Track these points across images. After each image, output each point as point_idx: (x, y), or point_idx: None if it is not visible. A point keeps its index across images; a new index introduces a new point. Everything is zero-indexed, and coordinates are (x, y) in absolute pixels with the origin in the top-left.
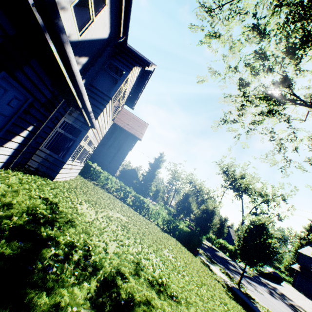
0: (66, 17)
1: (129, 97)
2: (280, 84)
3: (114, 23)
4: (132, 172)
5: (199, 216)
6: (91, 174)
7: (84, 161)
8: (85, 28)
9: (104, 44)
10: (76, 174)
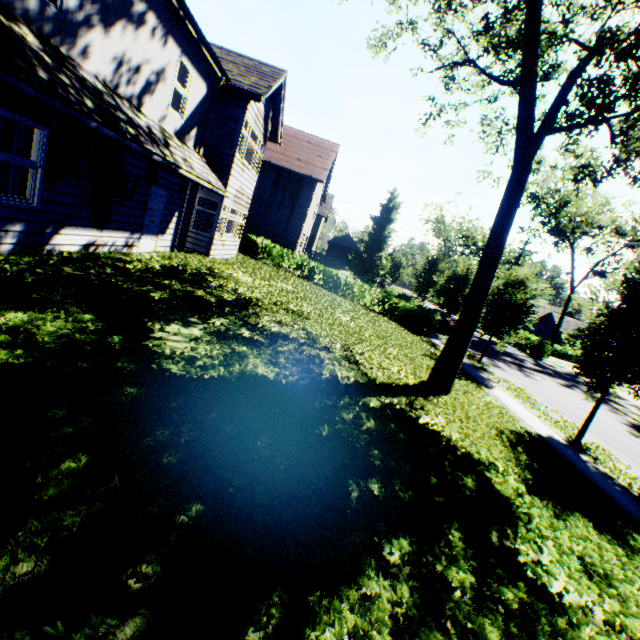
0: (169, 120)
1: (268, 131)
2: (481, 32)
3: (207, 73)
4: (345, 242)
5: (441, 288)
6: (260, 252)
7: (238, 235)
8: (183, 110)
9: (206, 101)
10: (235, 252)
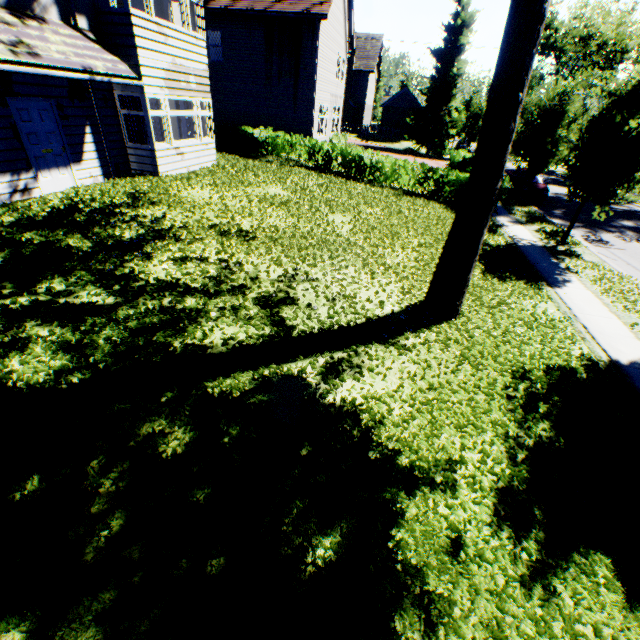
0: None
1: None
2: None
3: None
4: (402, 101)
5: (518, 137)
6: (261, 148)
7: (210, 134)
8: None
9: None
10: (212, 158)
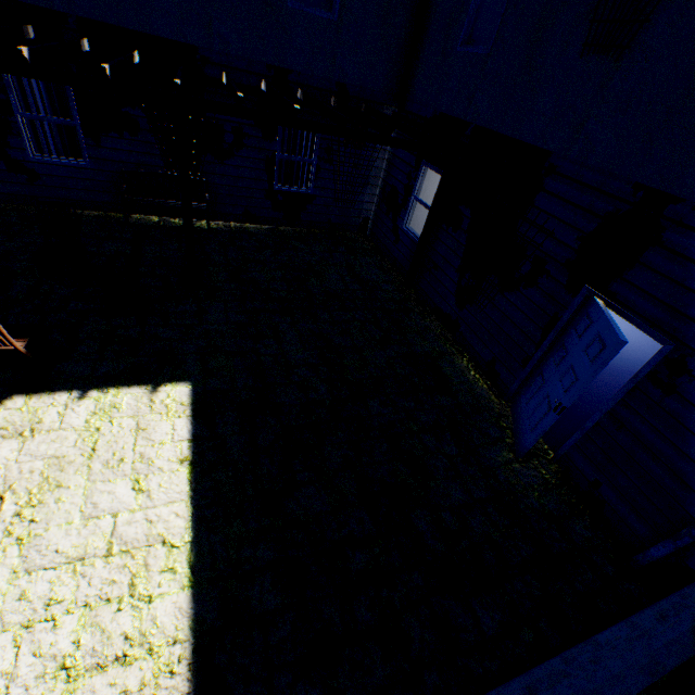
0: None
1: None
2: None
3: None
4: None
5: None
6: None
7: None
8: None
9: None
10: None
